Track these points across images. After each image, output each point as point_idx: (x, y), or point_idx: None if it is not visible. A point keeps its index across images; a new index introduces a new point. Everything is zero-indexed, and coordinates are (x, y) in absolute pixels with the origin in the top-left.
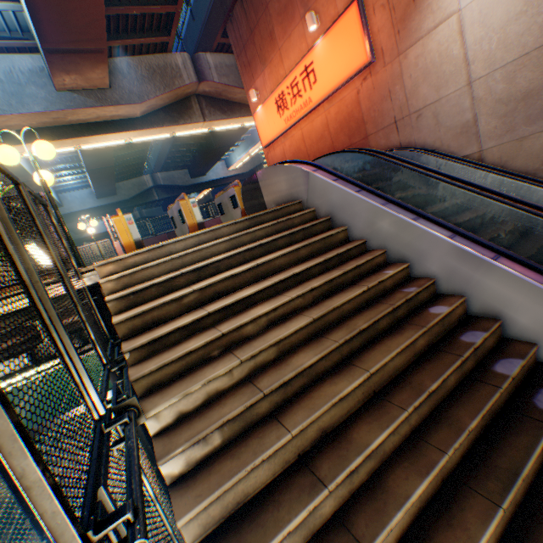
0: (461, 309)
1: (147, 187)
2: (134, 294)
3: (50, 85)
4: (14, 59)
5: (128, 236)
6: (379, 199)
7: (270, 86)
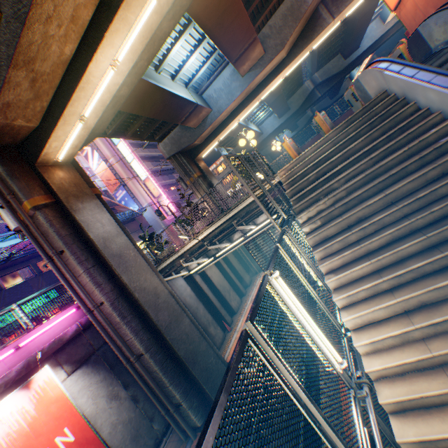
0: None
1: (308, 91)
2: (291, 182)
3: (238, 77)
4: (223, 75)
5: (291, 151)
6: (430, 75)
7: None
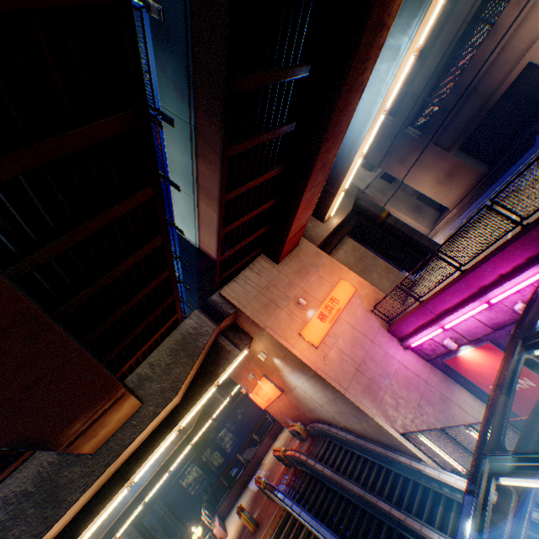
0: None
1: None
2: None
3: None
4: None
5: None
6: (307, 515)
7: (249, 385)
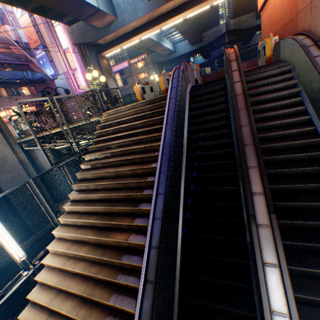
0: None
1: (220, 33)
2: (103, 126)
3: None
4: None
5: (138, 94)
6: (173, 106)
7: None
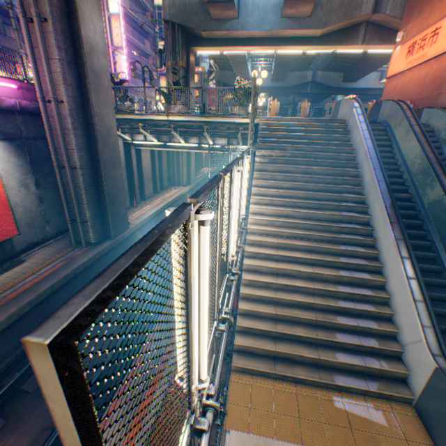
0: (356, 174)
1: (305, 81)
2: (265, 129)
3: (279, 14)
4: None
5: (273, 112)
6: (365, 128)
7: (413, 32)
